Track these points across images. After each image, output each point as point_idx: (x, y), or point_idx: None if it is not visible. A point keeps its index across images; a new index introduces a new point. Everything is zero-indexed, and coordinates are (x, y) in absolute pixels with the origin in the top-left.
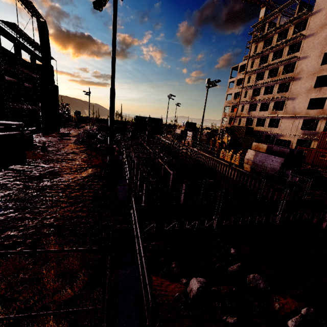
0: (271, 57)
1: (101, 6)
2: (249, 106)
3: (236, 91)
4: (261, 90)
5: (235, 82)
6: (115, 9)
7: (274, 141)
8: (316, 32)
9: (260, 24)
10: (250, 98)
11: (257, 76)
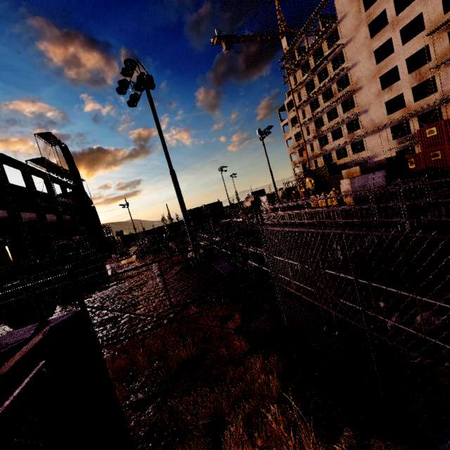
0: (316, 81)
1: (135, 102)
2: (318, 142)
3: (295, 132)
4: (324, 118)
5: (288, 123)
6: (150, 99)
7: None
8: (353, 36)
9: (288, 54)
10: (315, 133)
11: (311, 106)
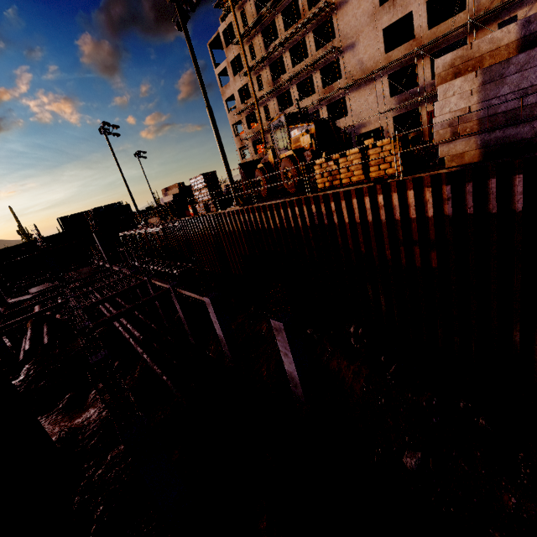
0: None
1: None
2: (276, 102)
3: (240, 86)
4: (286, 59)
5: (228, 68)
6: None
7: (353, 143)
8: None
9: None
10: (271, 87)
11: (263, 38)
